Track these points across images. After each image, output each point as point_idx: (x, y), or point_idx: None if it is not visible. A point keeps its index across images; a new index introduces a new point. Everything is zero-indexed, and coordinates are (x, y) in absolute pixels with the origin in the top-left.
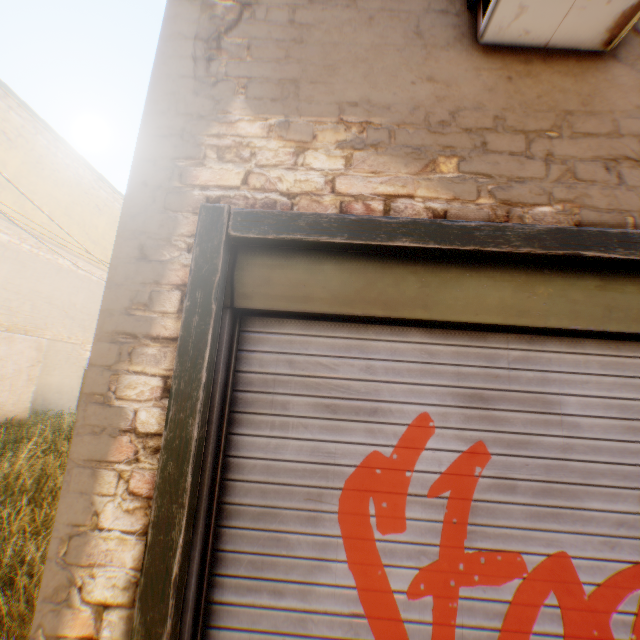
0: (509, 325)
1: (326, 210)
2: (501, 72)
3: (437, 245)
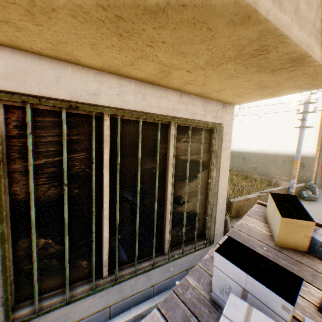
0: None
1: None
2: None
3: None
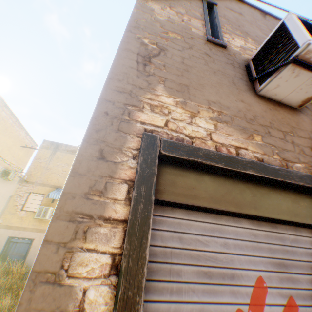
0: (291, 221)
1: (209, 148)
2: (266, 106)
3: (265, 175)
